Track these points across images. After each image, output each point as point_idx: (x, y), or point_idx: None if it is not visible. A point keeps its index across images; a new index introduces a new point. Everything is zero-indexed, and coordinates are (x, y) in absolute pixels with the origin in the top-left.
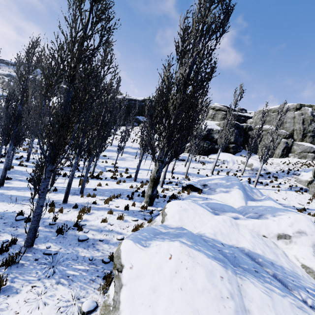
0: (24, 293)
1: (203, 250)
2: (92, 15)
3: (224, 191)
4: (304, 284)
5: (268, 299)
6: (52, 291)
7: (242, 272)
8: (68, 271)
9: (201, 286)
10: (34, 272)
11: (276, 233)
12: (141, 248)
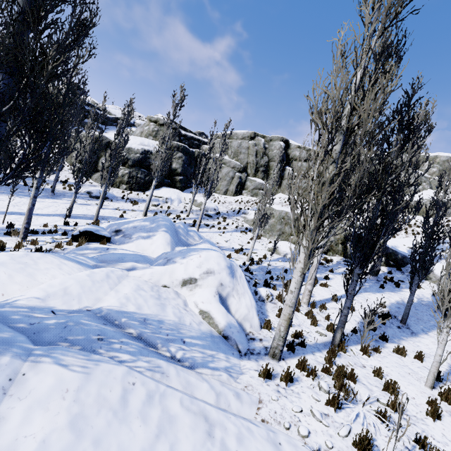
0: None
1: None
2: None
3: (144, 237)
4: (186, 334)
5: (77, 380)
6: None
7: (48, 350)
8: None
9: None
10: None
11: (181, 279)
12: None
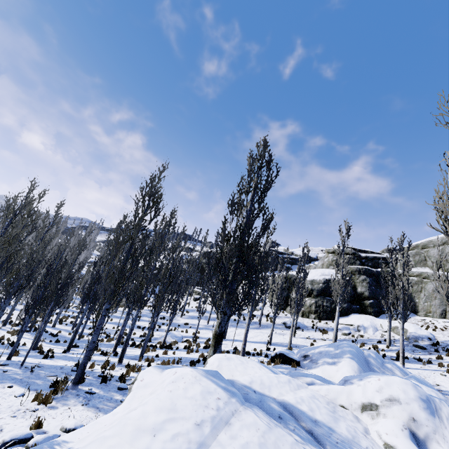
0: (62, 410)
1: (215, 381)
2: (152, 202)
3: (329, 363)
4: None
5: (264, 427)
6: (82, 413)
7: (251, 405)
8: (99, 405)
9: (191, 395)
10: (73, 401)
11: (360, 403)
12: (158, 372)
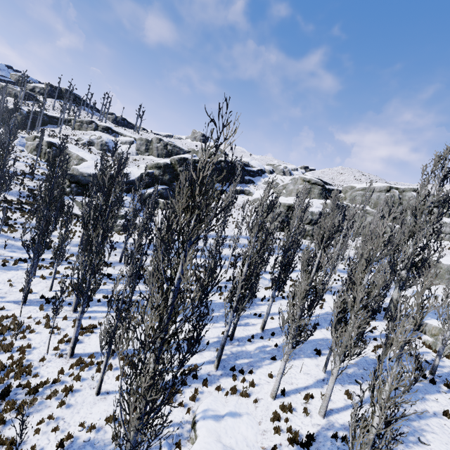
0: None
1: None
2: None
3: None
4: None
5: None
6: None
7: None
8: None
9: None
10: None
11: None
12: None
